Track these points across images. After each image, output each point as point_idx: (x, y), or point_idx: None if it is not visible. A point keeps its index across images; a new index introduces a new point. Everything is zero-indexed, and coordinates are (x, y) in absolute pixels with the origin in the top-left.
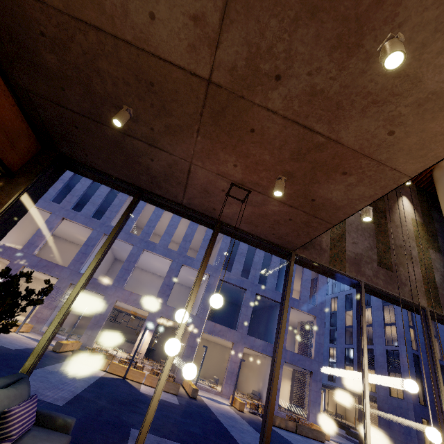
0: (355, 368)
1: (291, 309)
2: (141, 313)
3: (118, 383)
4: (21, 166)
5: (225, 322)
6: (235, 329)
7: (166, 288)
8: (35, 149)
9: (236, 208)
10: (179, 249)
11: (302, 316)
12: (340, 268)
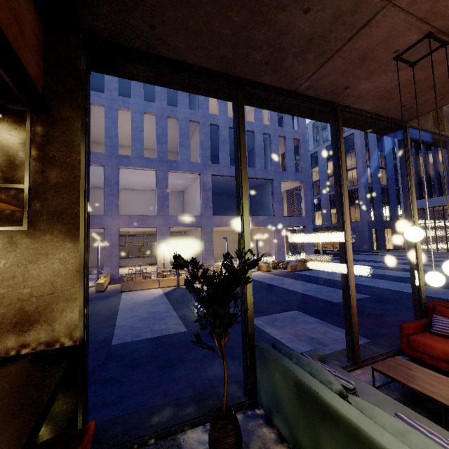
0: (323, 212)
1: (281, 182)
2: (144, 230)
3: (181, 292)
4: (40, 81)
5: (219, 212)
6: (230, 215)
7: (163, 201)
8: (39, 33)
9: (387, 78)
10: (157, 155)
11: (289, 185)
12: (441, 129)
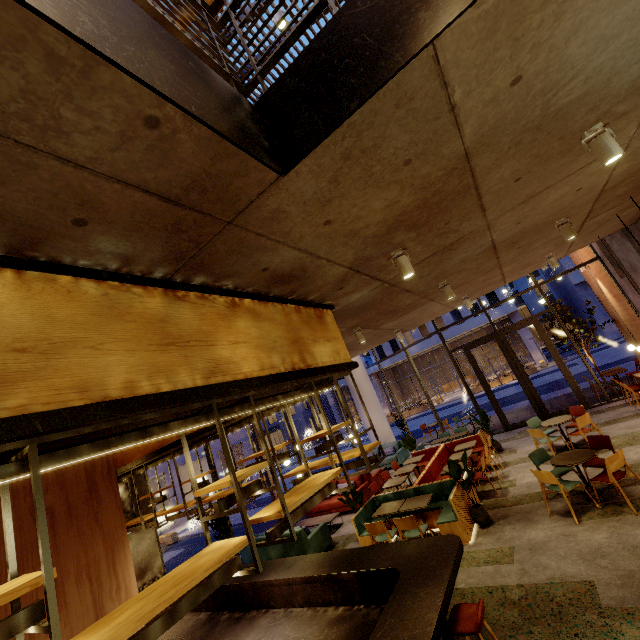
0: None
1: None
2: None
3: None
4: None
5: None
6: None
7: None
8: None
9: None
10: None
11: None
12: None
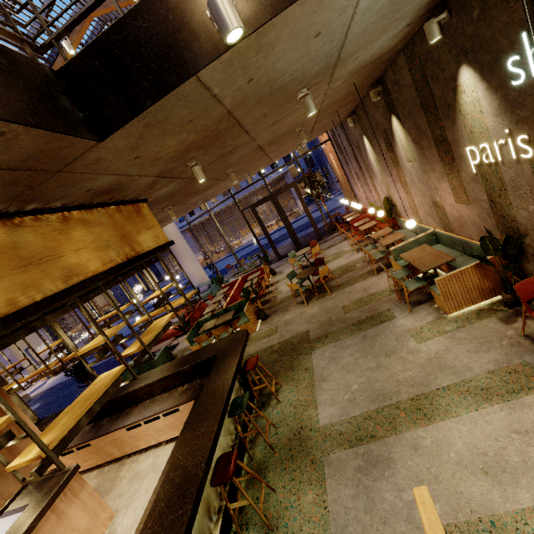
0: None
1: None
2: None
3: None
4: None
5: None
6: None
7: None
8: None
9: None
10: None
11: None
12: None
